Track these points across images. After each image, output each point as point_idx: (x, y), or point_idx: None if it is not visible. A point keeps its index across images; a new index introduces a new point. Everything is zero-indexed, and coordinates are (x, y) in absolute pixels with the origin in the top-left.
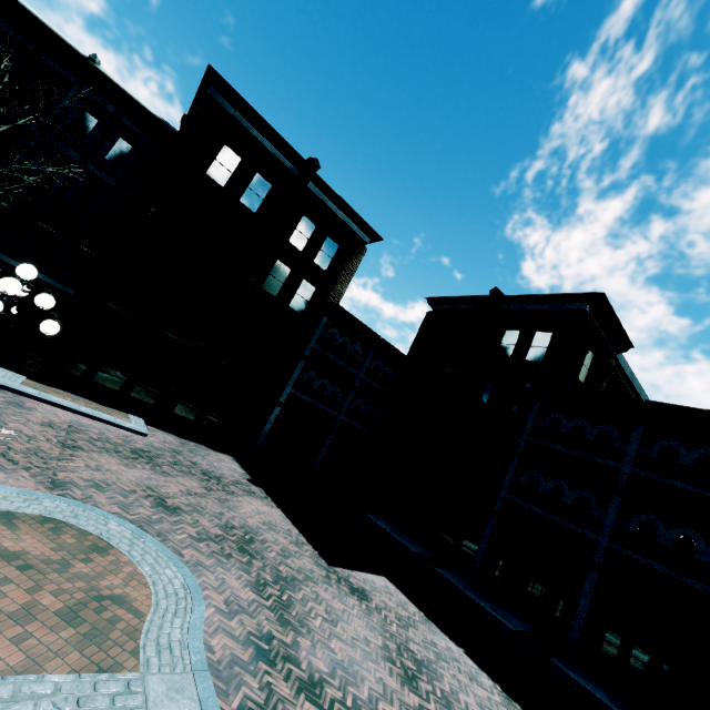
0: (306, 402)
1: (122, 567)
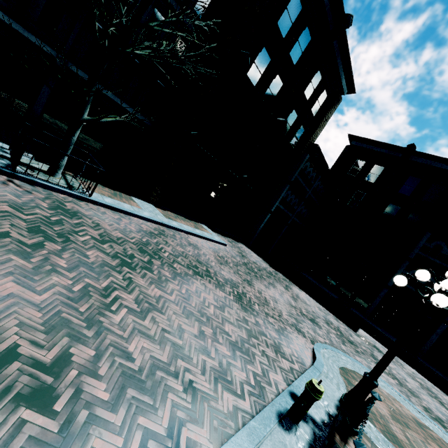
0: (281, 209)
1: (380, 391)
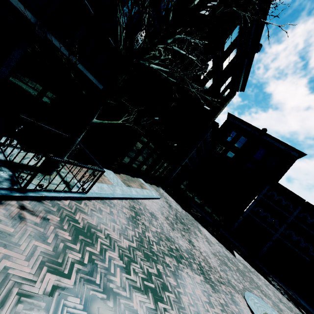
0: (186, 162)
1: None
